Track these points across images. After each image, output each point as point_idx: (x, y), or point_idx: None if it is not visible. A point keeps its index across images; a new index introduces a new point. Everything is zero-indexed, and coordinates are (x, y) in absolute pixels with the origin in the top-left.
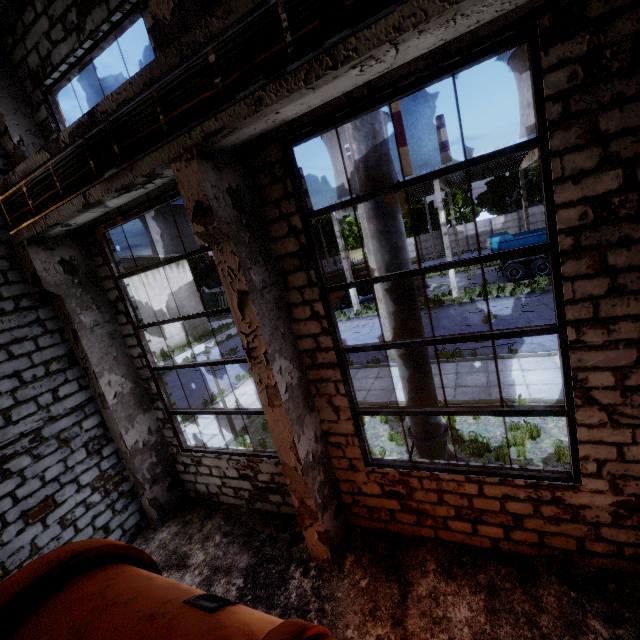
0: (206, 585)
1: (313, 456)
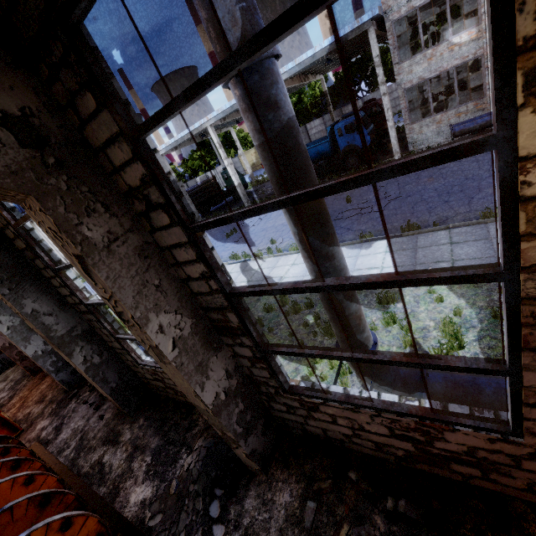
0: (6, 385)
1: (10, 344)
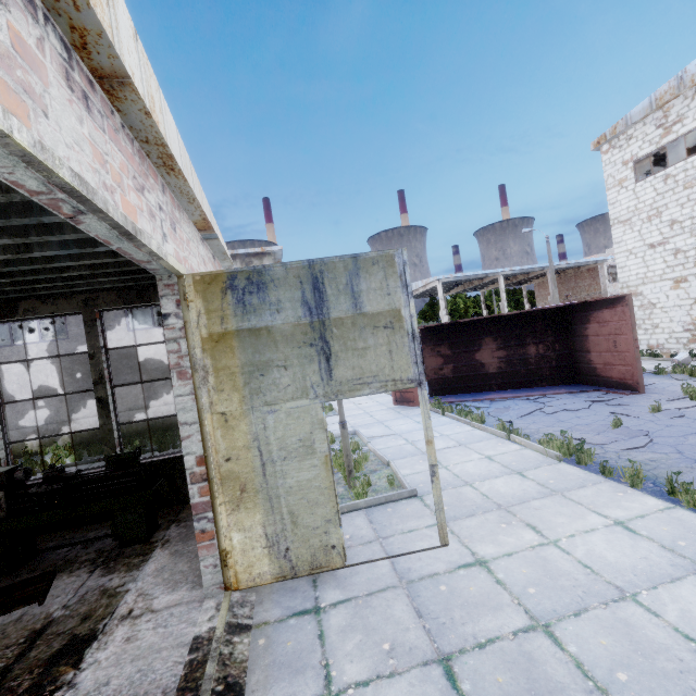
0: None
1: None
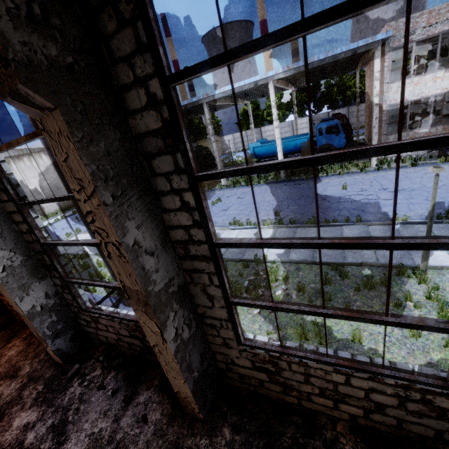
0: None
1: None
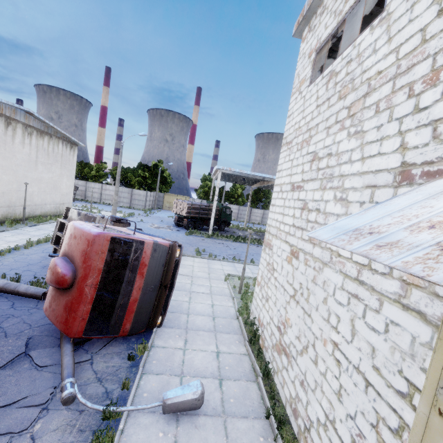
0: None
1: None
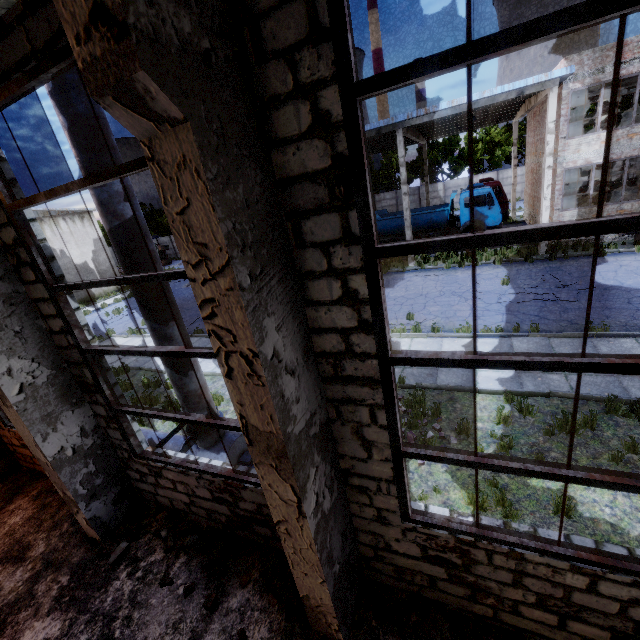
0: None
1: None
